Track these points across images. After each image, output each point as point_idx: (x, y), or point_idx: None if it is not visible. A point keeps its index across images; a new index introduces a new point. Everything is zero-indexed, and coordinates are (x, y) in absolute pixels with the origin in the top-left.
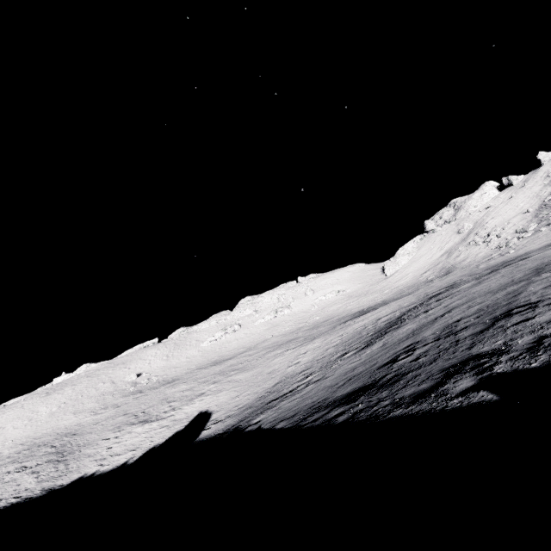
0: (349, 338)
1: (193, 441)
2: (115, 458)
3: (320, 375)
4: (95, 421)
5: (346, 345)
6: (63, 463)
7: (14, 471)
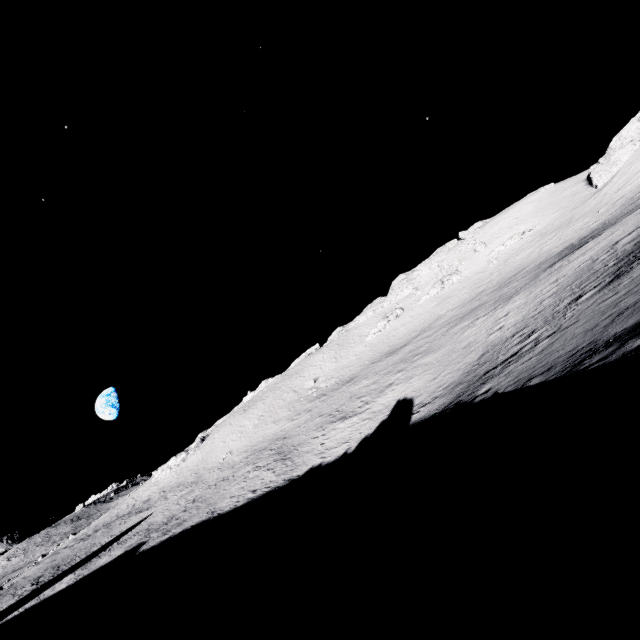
0: (574, 280)
1: (406, 425)
2: (333, 451)
3: (552, 329)
4: (296, 425)
5: (573, 289)
6: (288, 460)
7: (252, 470)
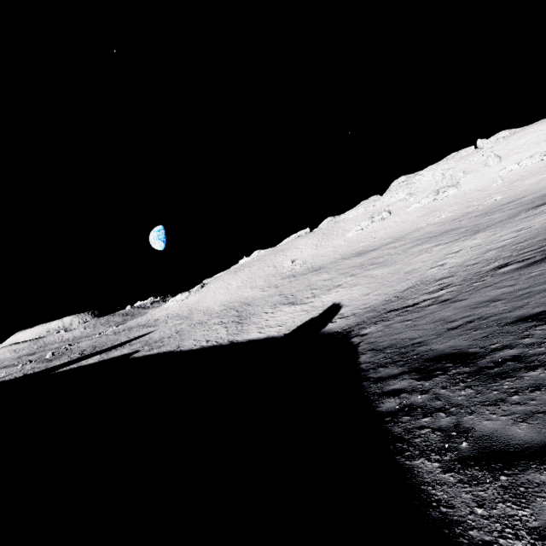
0: (527, 238)
1: (319, 331)
2: (269, 329)
3: (453, 293)
4: (262, 297)
5: (515, 250)
6: (240, 325)
7: (217, 323)
